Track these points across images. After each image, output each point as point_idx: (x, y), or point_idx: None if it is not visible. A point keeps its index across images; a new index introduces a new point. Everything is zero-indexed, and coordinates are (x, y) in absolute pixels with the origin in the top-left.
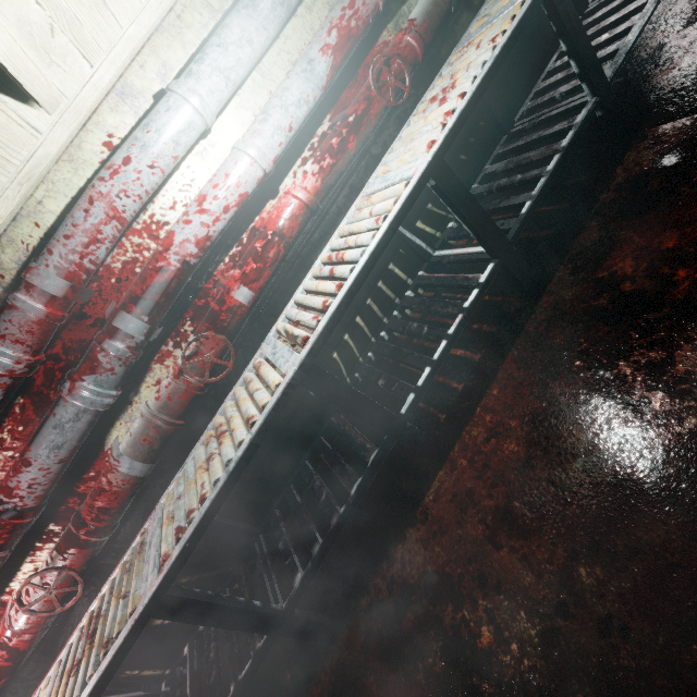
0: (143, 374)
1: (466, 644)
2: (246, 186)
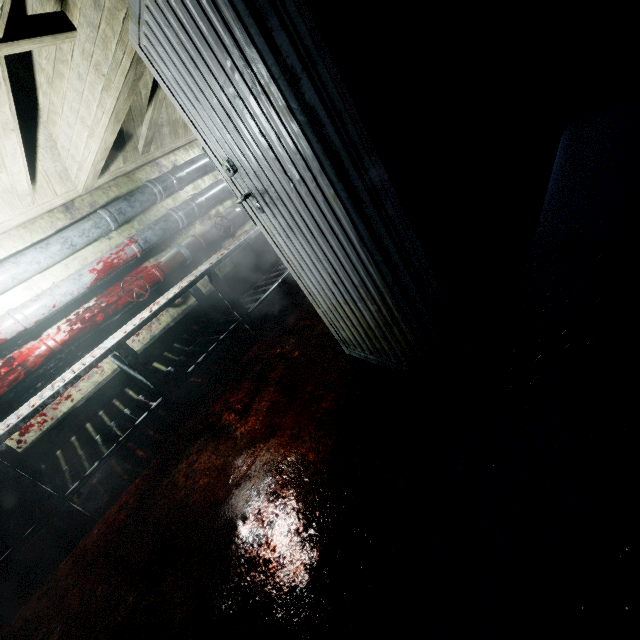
0: None
1: None
2: (6, 335)
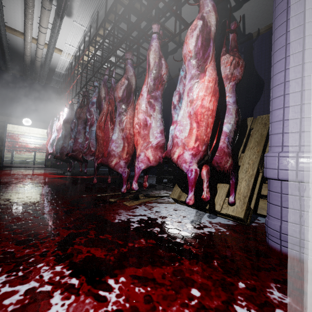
0: None
1: None
2: (27, 143)
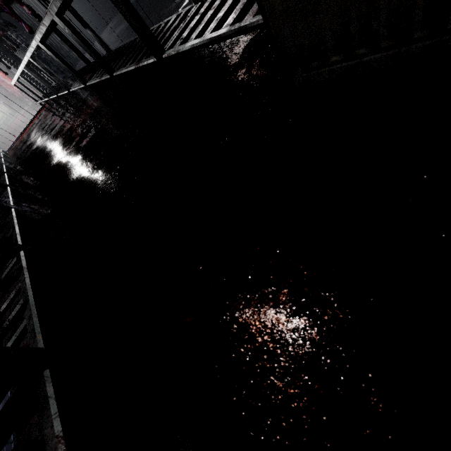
0: None
1: None
2: None
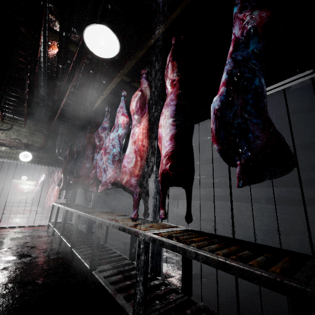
0: None
1: None
2: (23, 188)
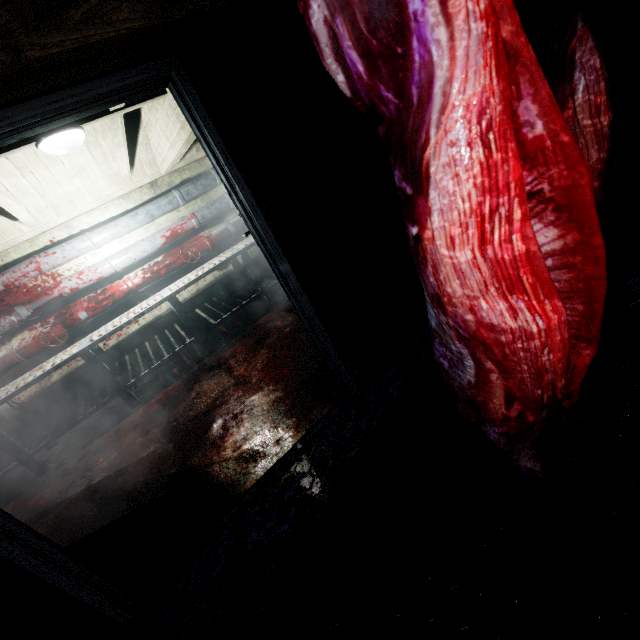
0: (18, 333)
1: (93, 464)
2: (105, 274)
